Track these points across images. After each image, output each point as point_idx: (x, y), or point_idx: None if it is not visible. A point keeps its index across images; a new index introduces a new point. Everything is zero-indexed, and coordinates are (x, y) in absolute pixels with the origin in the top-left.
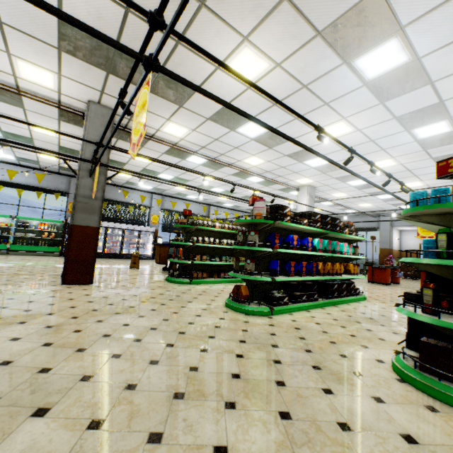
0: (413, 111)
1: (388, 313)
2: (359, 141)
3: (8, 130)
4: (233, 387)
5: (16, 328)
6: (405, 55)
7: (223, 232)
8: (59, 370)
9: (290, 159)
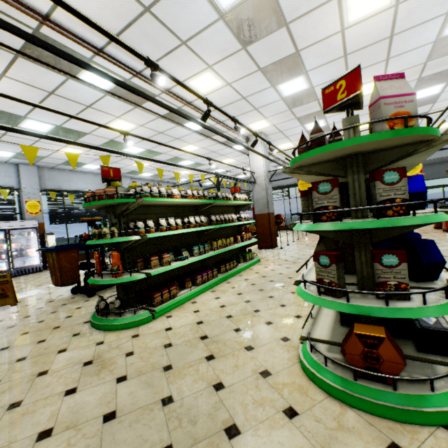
0: None
1: None
2: (376, 36)
3: None
4: None
5: None
6: None
7: (181, 205)
8: None
9: (262, 79)
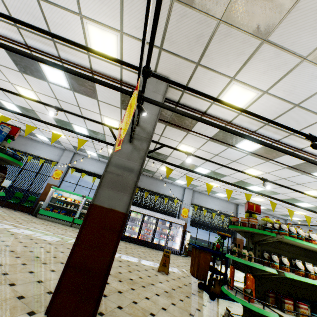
0: None
1: None
2: None
3: (90, 128)
4: None
5: None
6: None
7: (314, 251)
8: None
9: None
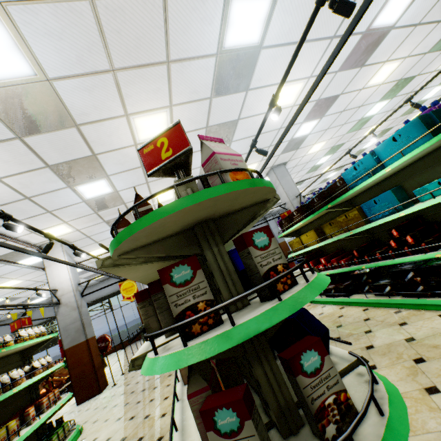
0: (221, 124)
1: None
2: None
3: None
4: None
5: None
6: (260, 33)
7: None
8: None
9: (53, 178)
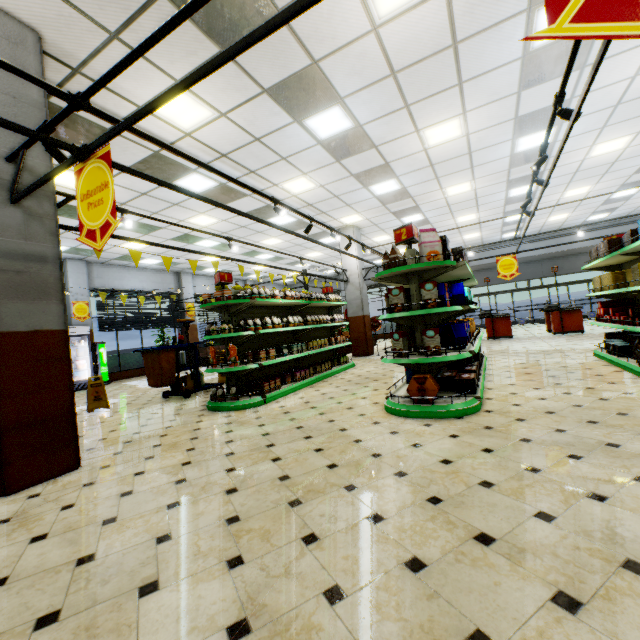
0: (538, 110)
1: (541, 366)
2: (456, 153)
3: None
4: None
5: None
6: None
7: (278, 306)
8: None
9: (354, 182)
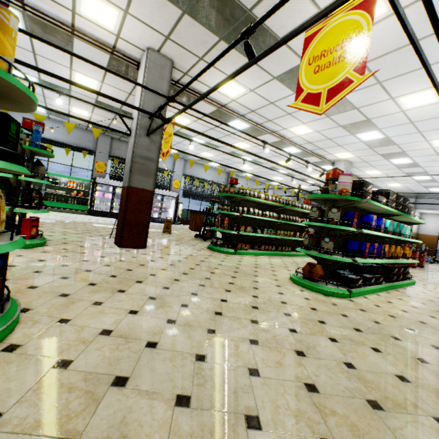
0: None
1: None
2: (435, 114)
3: (47, 79)
4: (418, 395)
5: (122, 298)
6: None
7: (264, 204)
8: (215, 358)
9: (342, 130)
